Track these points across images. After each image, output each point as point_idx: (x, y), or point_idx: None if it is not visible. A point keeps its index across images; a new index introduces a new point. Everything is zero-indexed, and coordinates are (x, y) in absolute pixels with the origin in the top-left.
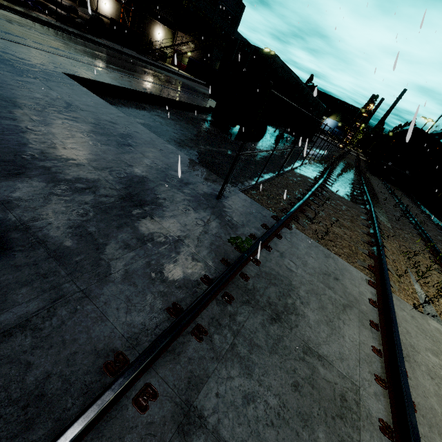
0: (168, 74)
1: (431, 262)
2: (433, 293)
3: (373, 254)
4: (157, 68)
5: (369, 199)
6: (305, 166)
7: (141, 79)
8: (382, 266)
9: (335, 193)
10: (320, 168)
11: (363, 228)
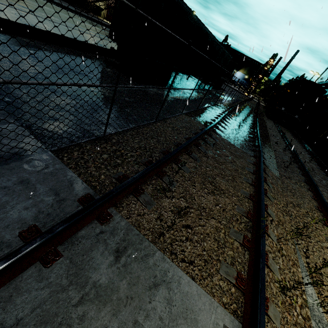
0: (94, 23)
1: (321, 226)
2: (327, 291)
3: (250, 241)
4: (84, 17)
5: (259, 145)
6: (202, 110)
7: (37, 16)
8: (258, 278)
9: (224, 140)
10: (218, 112)
11: (246, 188)
